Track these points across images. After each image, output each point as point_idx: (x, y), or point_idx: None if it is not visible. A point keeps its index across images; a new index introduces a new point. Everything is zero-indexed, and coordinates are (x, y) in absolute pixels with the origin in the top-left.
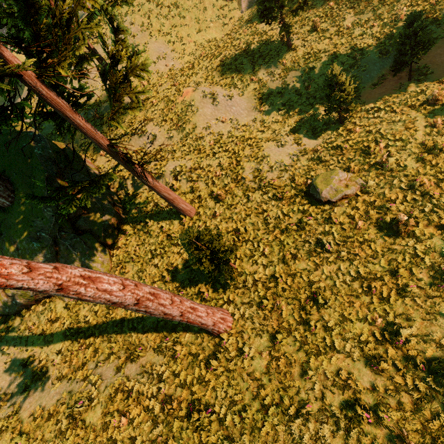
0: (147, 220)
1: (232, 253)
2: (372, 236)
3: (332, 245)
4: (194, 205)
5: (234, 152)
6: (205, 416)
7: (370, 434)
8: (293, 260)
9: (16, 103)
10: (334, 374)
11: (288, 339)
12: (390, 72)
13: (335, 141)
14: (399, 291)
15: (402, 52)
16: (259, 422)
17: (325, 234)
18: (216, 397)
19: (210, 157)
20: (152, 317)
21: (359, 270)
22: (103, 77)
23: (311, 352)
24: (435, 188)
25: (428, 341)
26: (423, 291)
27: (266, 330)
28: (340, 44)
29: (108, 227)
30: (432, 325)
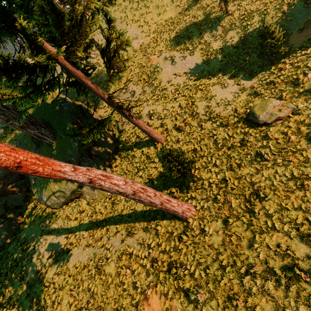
0: (133, 147)
1: (193, 164)
2: (303, 146)
3: (269, 155)
4: (163, 135)
5: (189, 96)
6: (180, 271)
7: (307, 289)
8: (238, 168)
9: (56, 77)
10: (275, 247)
11: (237, 222)
12: None
13: (268, 78)
14: None
15: None
16: (219, 277)
17: (263, 148)
18: (187, 260)
19: (172, 101)
20: (140, 209)
21: (292, 172)
22: (102, 54)
23: (256, 231)
24: None
25: None
26: None
27: (220, 217)
28: (270, 3)
29: (109, 153)
30: None
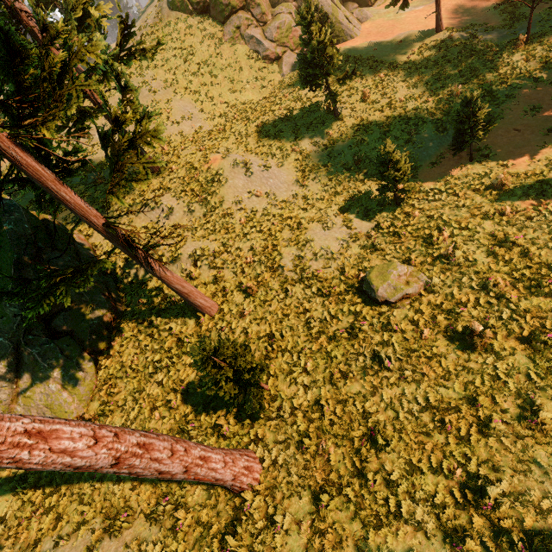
0: (152, 318)
1: (263, 372)
2: (441, 349)
3: (393, 360)
4: (217, 299)
5: (270, 233)
6: None
7: None
8: (344, 380)
9: None
10: None
11: (337, 500)
12: (449, 151)
13: (391, 225)
14: (481, 428)
15: (460, 131)
16: None
17: (383, 345)
18: None
19: (240, 239)
20: None
21: (428, 396)
22: (103, 141)
23: (369, 522)
24: (511, 289)
25: (524, 504)
26: (510, 427)
27: (308, 485)
28: (393, 117)
29: (97, 328)
30: (527, 478)
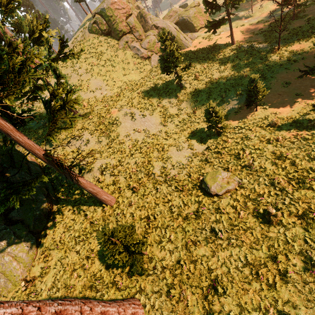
0: (74, 208)
1: (143, 246)
2: (252, 224)
3: (223, 233)
4: (115, 195)
5: (146, 153)
6: None
7: None
8: (194, 246)
9: None
10: None
11: None
12: (244, 105)
13: (216, 147)
14: (282, 277)
15: (249, 95)
16: None
17: (216, 223)
18: None
19: (129, 157)
20: None
21: (246, 256)
22: (45, 105)
23: None
24: (288, 185)
25: None
26: (299, 276)
27: None
28: (212, 88)
29: (39, 216)
30: (314, 313)
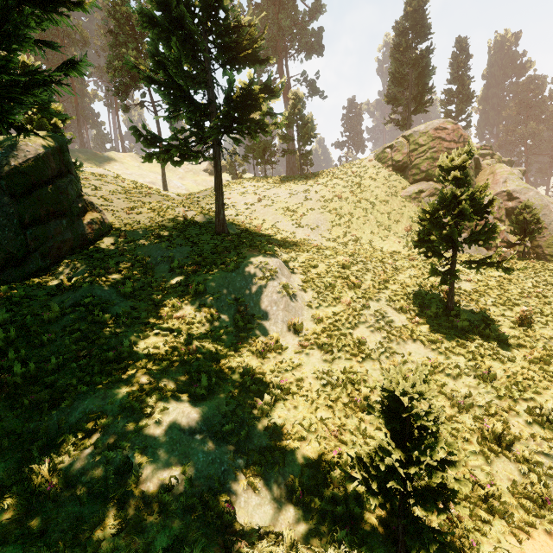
0: None
1: None
2: None
3: None
4: None
5: (167, 354)
6: None
7: None
8: None
9: None
10: None
11: None
12: None
13: None
14: None
15: None
16: None
17: None
18: None
19: (140, 327)
20: None
21: None
22: None
23: None
24: None
25: None
26: None
27: None
28: None
29: None
30: None
